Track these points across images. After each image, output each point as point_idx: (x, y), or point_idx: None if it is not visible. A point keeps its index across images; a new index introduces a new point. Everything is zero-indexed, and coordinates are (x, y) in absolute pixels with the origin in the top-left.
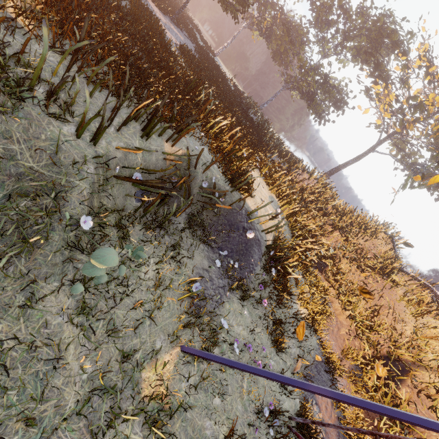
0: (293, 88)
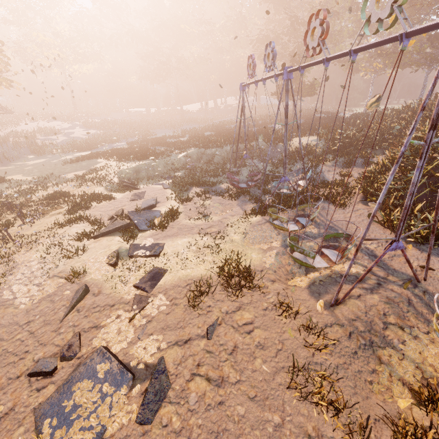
0: (430, 66)
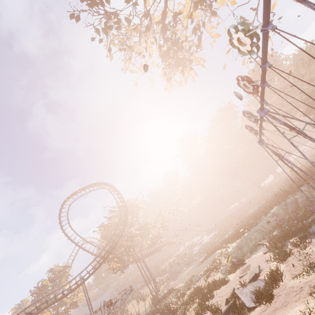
0: None
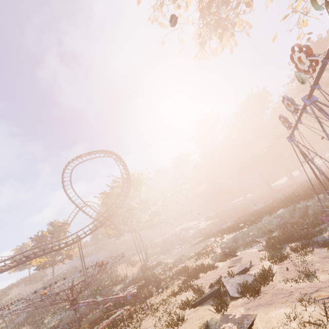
0: None
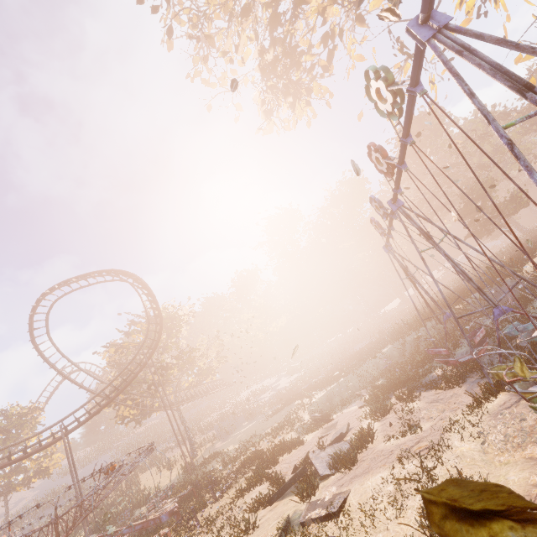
0: None
